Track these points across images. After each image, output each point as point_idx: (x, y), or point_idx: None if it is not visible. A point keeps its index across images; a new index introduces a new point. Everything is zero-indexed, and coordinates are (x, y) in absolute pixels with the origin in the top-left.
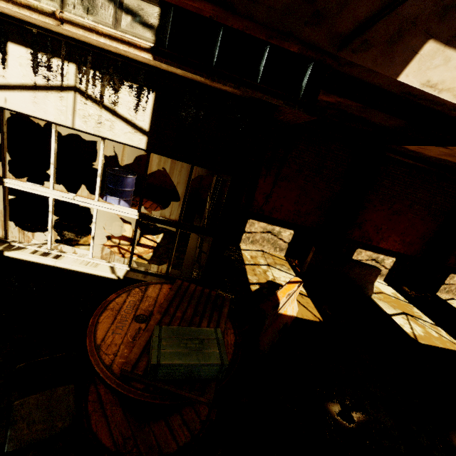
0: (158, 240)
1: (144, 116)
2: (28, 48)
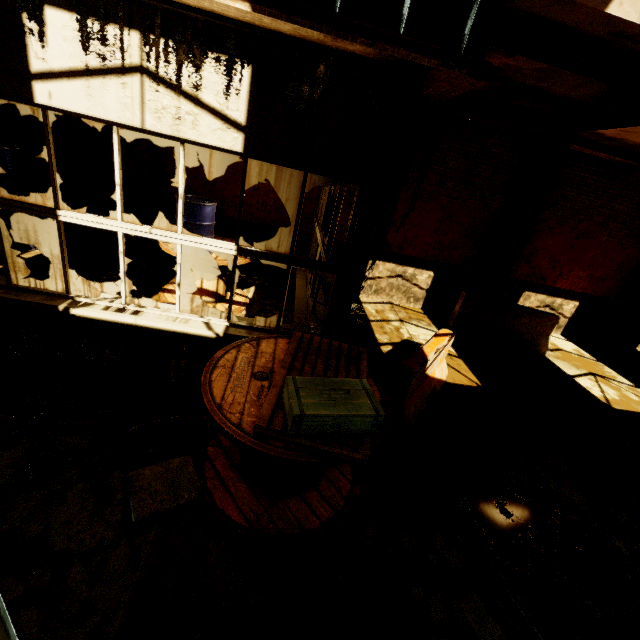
0: (250, 295)
1: (239, 103)
2: (73, 12)
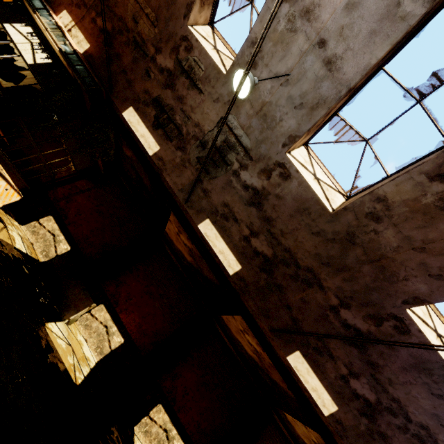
0: None
1: (41, 61)
2: (34, 31)
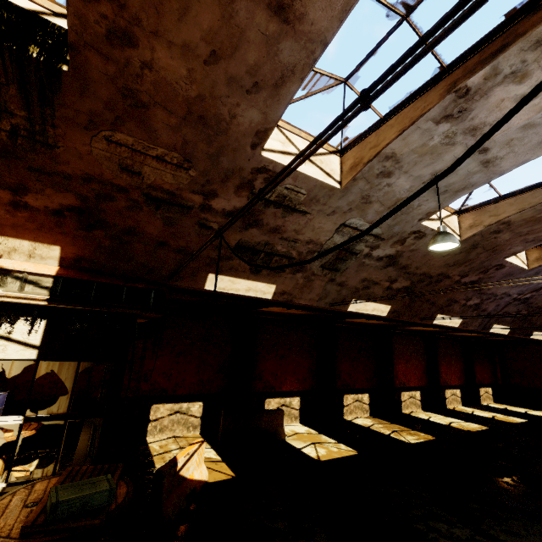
0: (32, 468)
1: (37, 336)
2: None
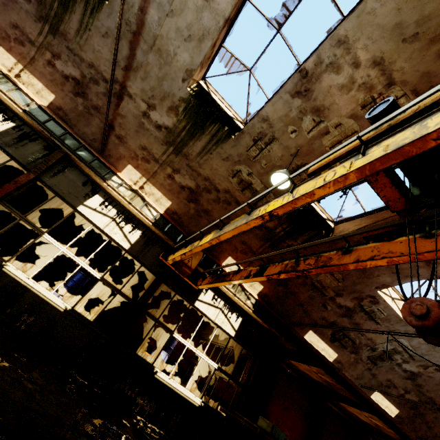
0: None
1: (237, 324)
2: (214, 293)
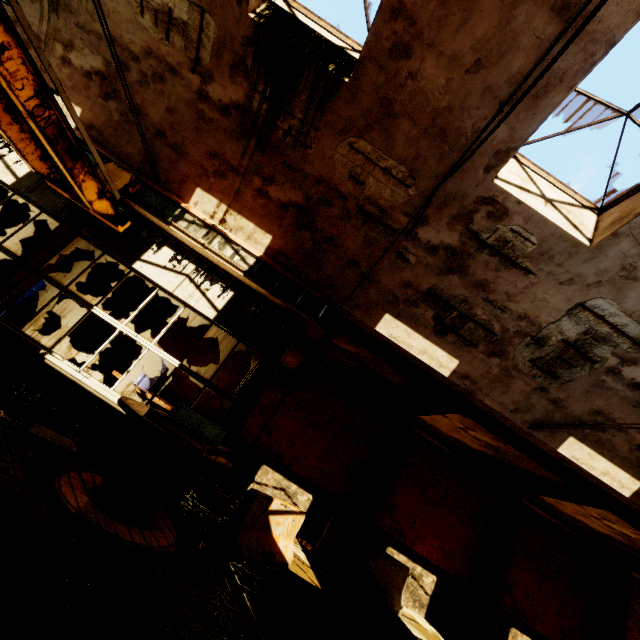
0: None
1: (222, 302)
2: (175, 252)
